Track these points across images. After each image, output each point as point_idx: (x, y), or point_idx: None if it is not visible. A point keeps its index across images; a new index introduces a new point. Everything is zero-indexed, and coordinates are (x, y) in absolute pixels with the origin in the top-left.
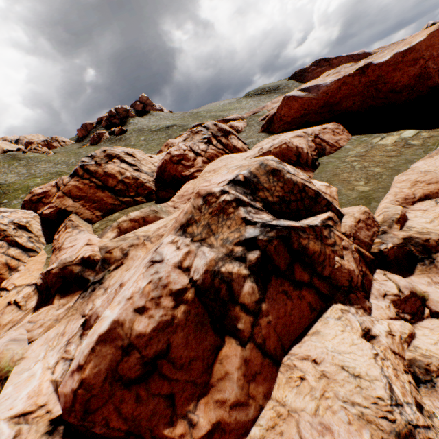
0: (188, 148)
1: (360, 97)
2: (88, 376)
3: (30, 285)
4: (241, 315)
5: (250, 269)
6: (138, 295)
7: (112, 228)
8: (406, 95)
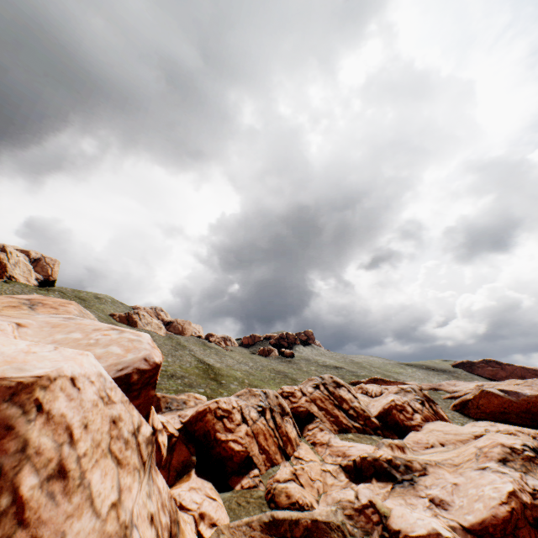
0: (406, 402)
1: None
2: (513, 506)
3: (329, 463)
4: None
5: None
6: (514, 482)
7: (385, 445)
8: None
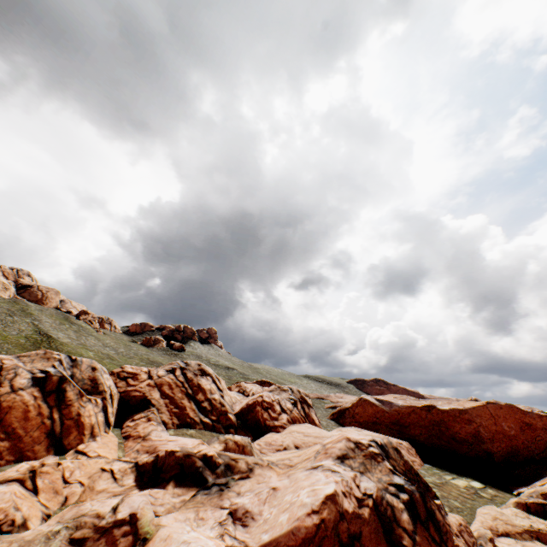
0: (277, 400)
1: (426, 430)
2: (325, 517)
3: (123, 460)
4: (404, 534)
5: (404, 504)
6: (341, 483)
7: (219, 440)
8: (466, 447)
